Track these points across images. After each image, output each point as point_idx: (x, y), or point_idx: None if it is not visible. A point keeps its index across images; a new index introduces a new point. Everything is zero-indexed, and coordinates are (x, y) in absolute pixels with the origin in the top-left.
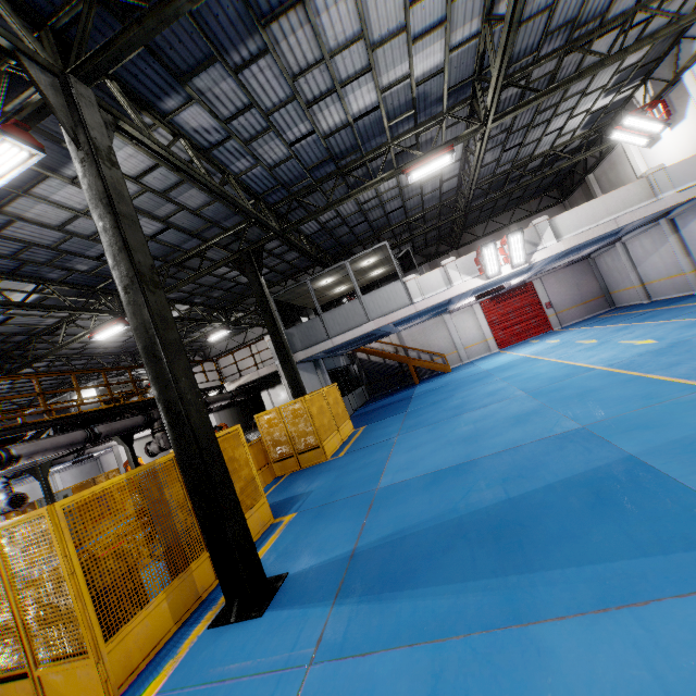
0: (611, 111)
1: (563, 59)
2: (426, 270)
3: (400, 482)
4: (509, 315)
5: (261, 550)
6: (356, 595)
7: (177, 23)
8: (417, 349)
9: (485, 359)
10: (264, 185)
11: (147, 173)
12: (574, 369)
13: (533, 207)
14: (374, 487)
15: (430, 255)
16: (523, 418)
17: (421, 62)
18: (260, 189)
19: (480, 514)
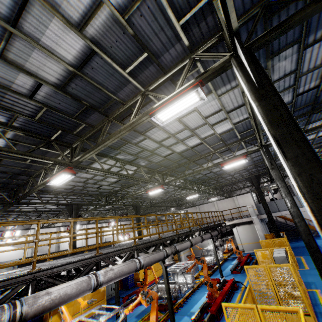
0: None
1: None
2: None
3: None
4: None
5: (319, 300)
6: None
7: None
8: (310, 220)
9: None
10: None
11: None
12: None
13: None
14: None
15: None
16: None
17: None
18: None
19: None
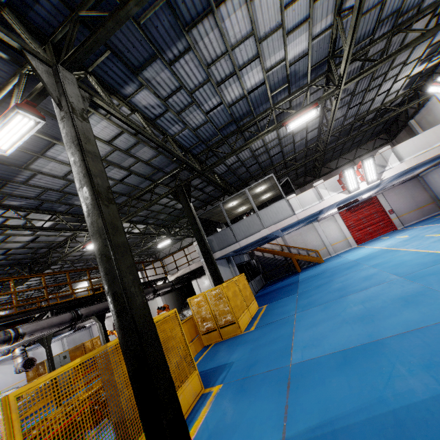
0: (424, 75)
1: (392, 38)
2: (298, 193)
3: (311, 359)
4: (362, 220)
5: (194, 424)
6: None
7: (131, 33)
8: (297, 247)
9: (348, 252)
10: (190, 142)
11: (116, 138)
12: (438, 256)
13: (370, 146)
14: (287, 363)
15: (300, 183)
16: (411, 299)
17: (292, 49)
18: (188, 145)
19: (418, 411)
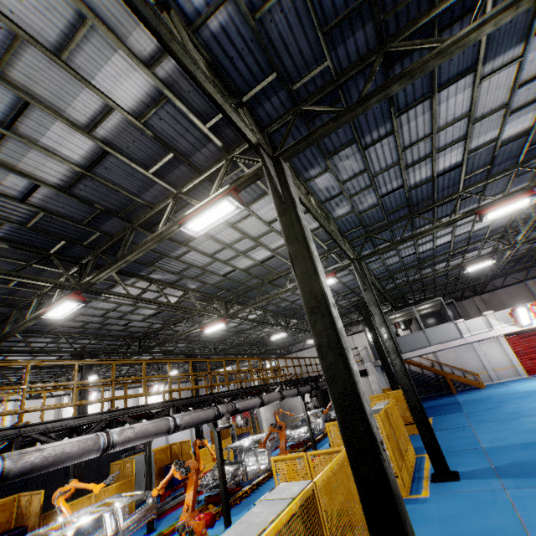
0: None
1: None
2: (455, 308)
3: (498, 446)
4: (533, 348)
5: (425, 464)
6: (509, 477)
7: (385, 234)
8: (452, 366)
9: (516, 382)
10: (380, 271)
11: (339, 272)
12: None
13: None
14: (479, 447)
15: (456, 297)
16: None
17: (477, 226)
18: (377, 273)
19: None
